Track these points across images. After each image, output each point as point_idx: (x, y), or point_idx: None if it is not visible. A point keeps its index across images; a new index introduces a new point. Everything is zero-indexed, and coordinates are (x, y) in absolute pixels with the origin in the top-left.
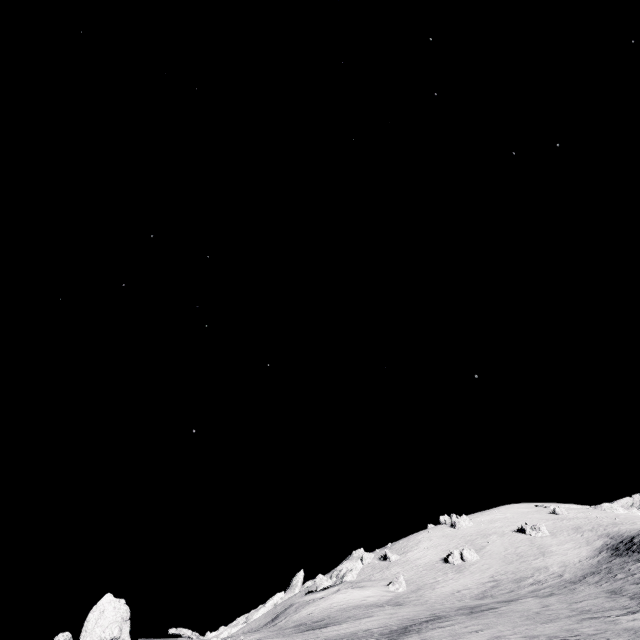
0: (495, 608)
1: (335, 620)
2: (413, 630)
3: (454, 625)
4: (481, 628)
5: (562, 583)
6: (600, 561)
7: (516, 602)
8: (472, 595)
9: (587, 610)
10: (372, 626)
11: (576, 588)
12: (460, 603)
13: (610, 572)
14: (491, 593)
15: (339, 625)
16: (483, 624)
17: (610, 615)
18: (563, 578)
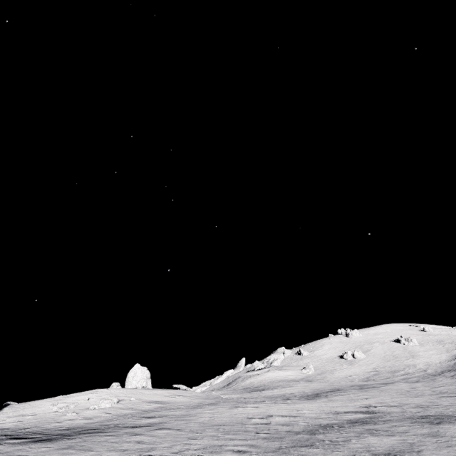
0: (377, 387)
1: (268, 387)
2: (322, 395)
3: (350, 394)
4: (369, 397)
5: (426, 375)
6: (455, 363)
7: (392, 384)
8: (360, 379)
9: (444, 392)
10: (294, 392)
11: (436, 379)
12: (351, 383)
13: None
14: (373, 378)
15: (272, 390)
16: (370, 395)
17: None
18: (426, 372)
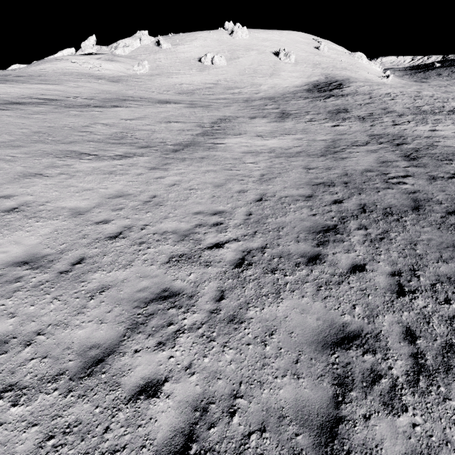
0: (114, 107)
1: (27, 79)
2: None
3: None
4: None
5: (243, 99)
6: (295, 91)
7: (157, 106)
8: (184, 90)
9: (124, 137)
10: None
11: (230, 107)
12: (156, 93)
13: (277, 101)
14: (199, 92)
15: None
16: None
17: (96, 154)
18: (254, 96)
